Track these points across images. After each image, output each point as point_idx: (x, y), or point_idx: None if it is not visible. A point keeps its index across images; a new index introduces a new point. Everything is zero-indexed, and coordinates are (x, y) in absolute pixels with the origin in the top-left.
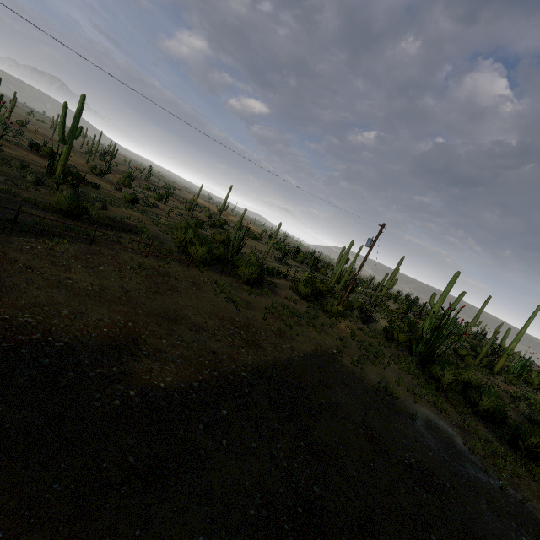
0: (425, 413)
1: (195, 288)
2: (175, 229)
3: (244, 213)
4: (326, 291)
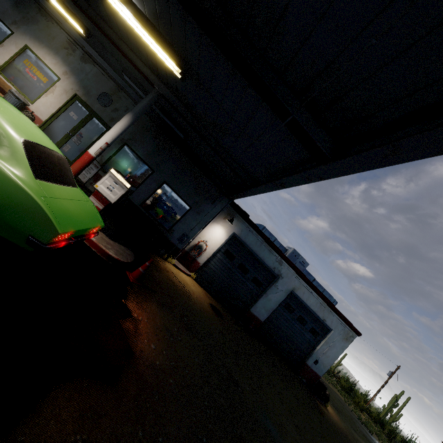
0: None
1: None
2: None
3: None
4: (364, 402)
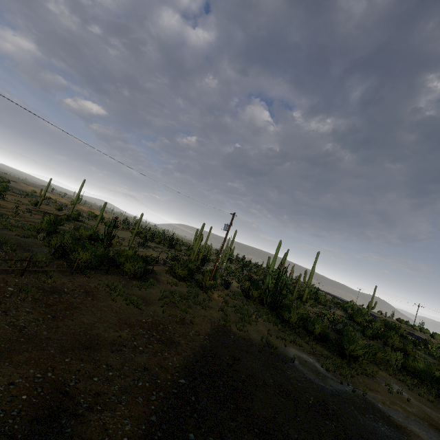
0: (294, 352)
1: (90, 298)
2: (35, 231)
3: (104, 206)
4: (195, 268)
